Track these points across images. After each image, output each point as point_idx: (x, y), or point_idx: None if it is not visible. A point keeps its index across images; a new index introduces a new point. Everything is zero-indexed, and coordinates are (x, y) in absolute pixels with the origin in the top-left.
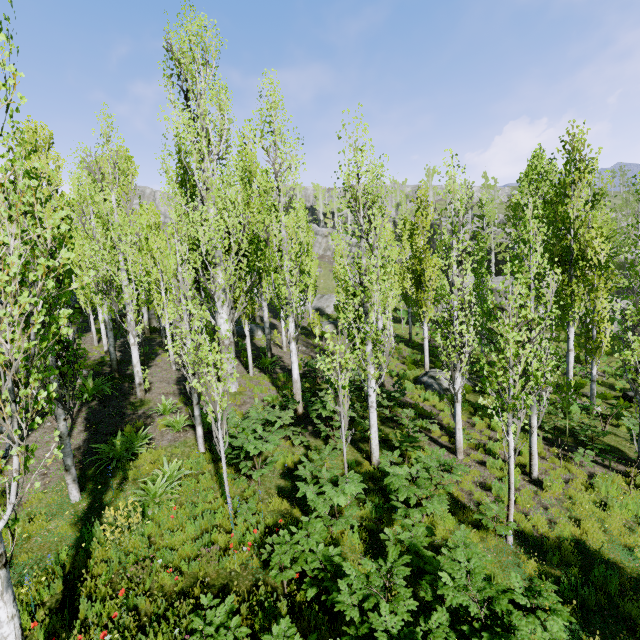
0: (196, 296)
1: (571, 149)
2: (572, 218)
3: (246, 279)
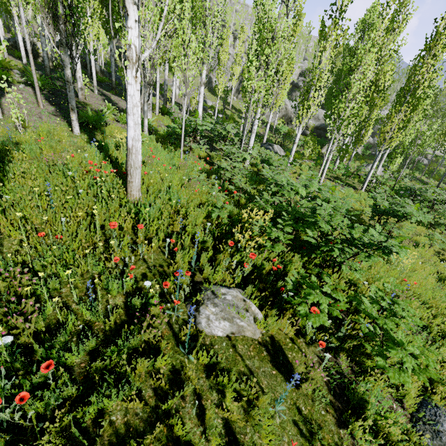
0: (109, 36)
1: (402, 2)
2: (382, 56)
3: (162, 29)
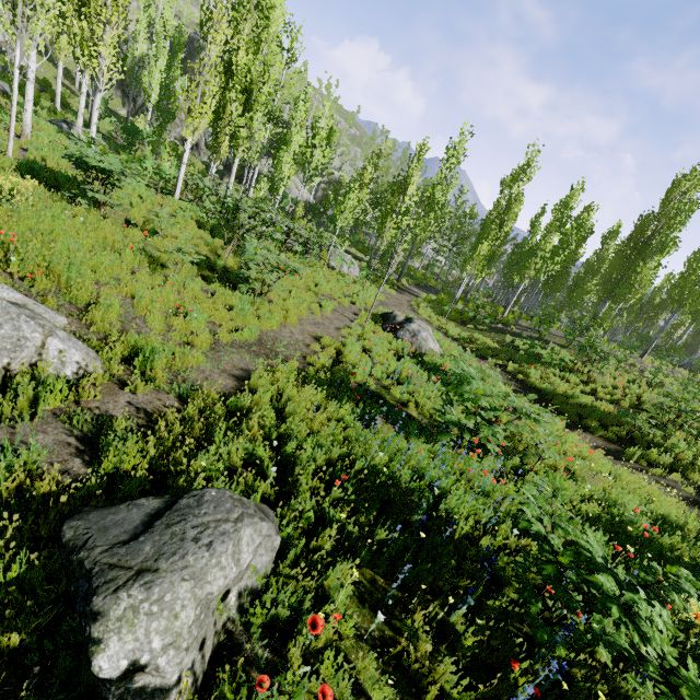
0: None
1: None
2: (240, 30)
3: None
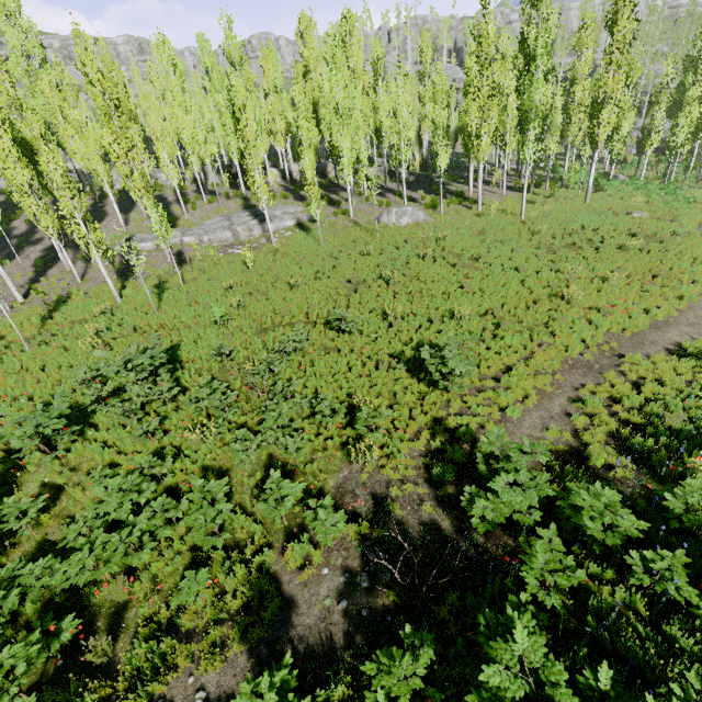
0: None
1: None
2: None
3: None
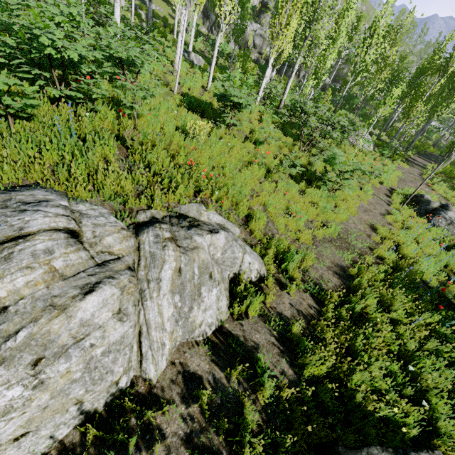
0: None
1: None
2: None
3: None
